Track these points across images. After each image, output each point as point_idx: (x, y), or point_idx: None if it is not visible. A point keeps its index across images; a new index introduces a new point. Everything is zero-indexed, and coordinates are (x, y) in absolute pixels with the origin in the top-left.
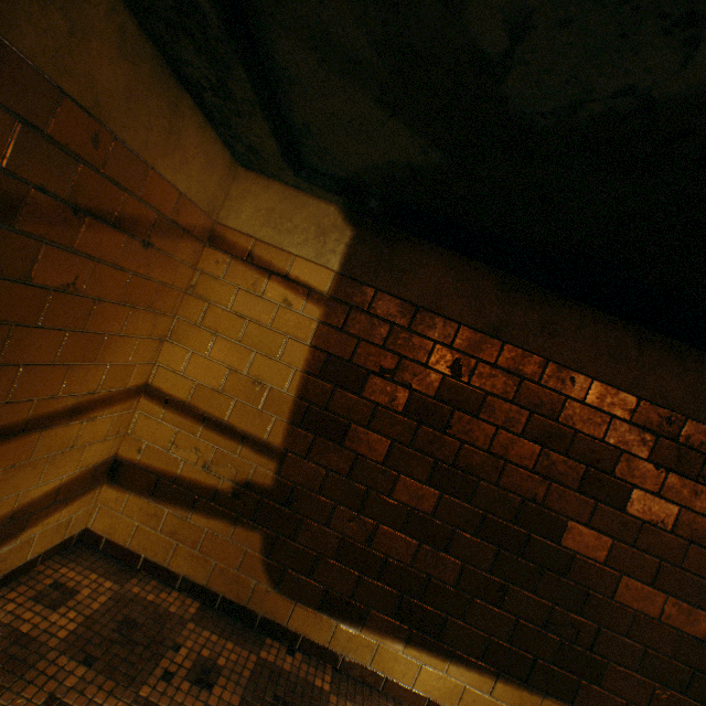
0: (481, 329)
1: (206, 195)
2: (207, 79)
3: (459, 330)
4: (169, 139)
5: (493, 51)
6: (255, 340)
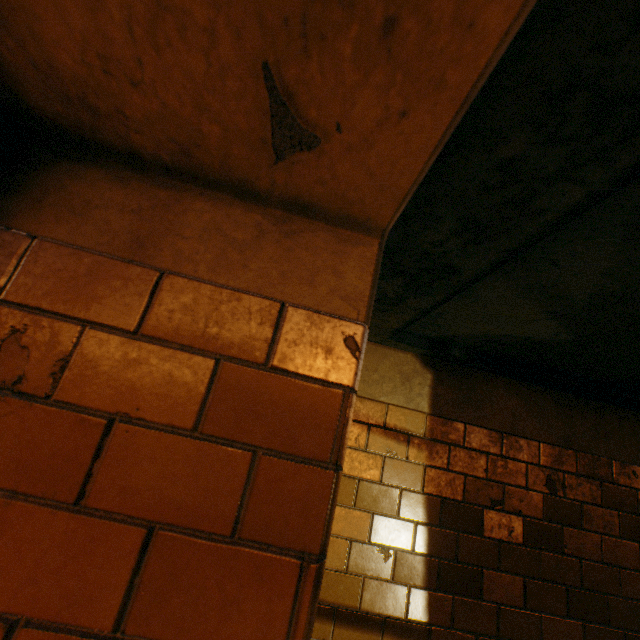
0: (555, 442)
1: None
2: (383, 295)
3: (540, 447)
4: None
5: None
6: (369, 500)
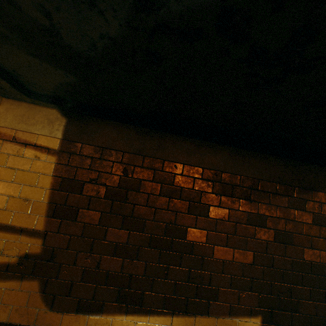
0: (133, 152)
1: None
2: None
3: (123, 154)
4: None
5: (47, 24)
6: (22, 179)
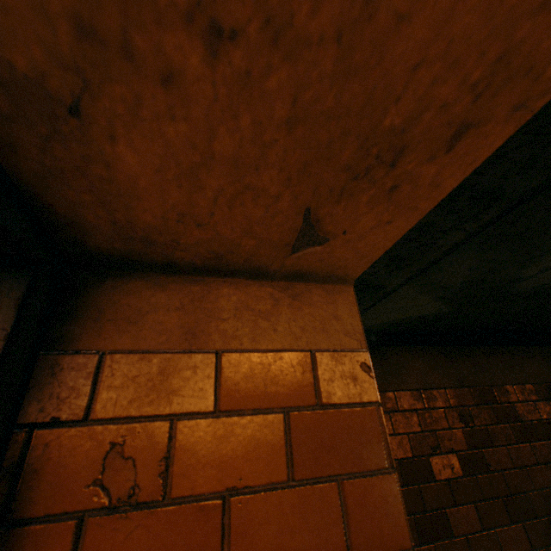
0: (455, 385)
1: None
2: None
3: (447, 392)
4: None
5: (525, 276)
6: None
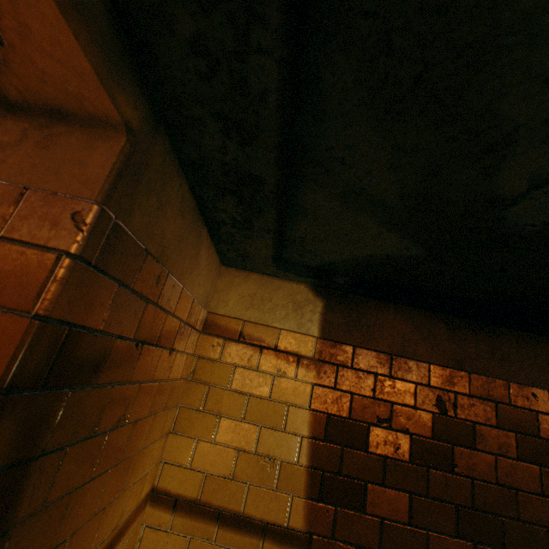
0: (447, 364)
1: (205, 294)
2: (233, 218)
3: (430, 369)
4: (193, 261)
5: (509, 193)
6: (258, 414)
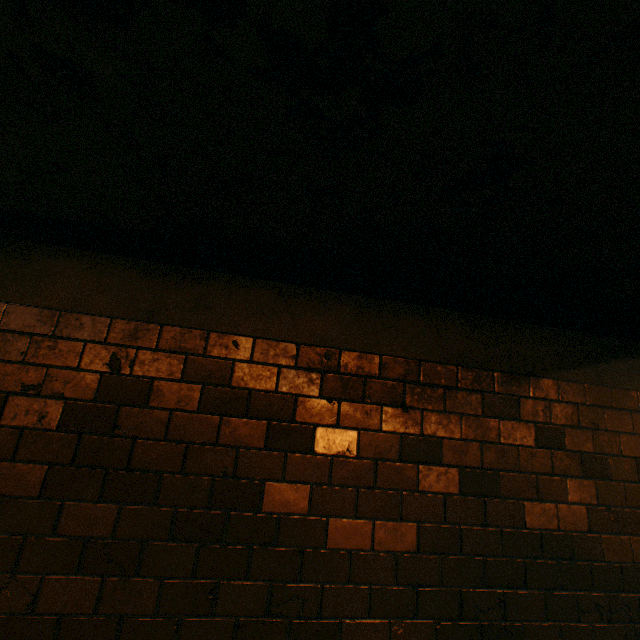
0: (135, 317)
1: None
2: None
3: (112, 324)
4: None
5: None
6: None
